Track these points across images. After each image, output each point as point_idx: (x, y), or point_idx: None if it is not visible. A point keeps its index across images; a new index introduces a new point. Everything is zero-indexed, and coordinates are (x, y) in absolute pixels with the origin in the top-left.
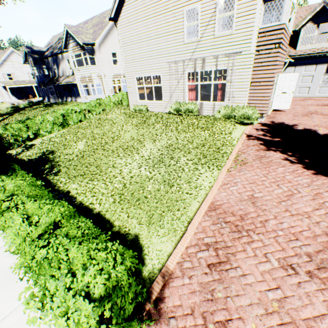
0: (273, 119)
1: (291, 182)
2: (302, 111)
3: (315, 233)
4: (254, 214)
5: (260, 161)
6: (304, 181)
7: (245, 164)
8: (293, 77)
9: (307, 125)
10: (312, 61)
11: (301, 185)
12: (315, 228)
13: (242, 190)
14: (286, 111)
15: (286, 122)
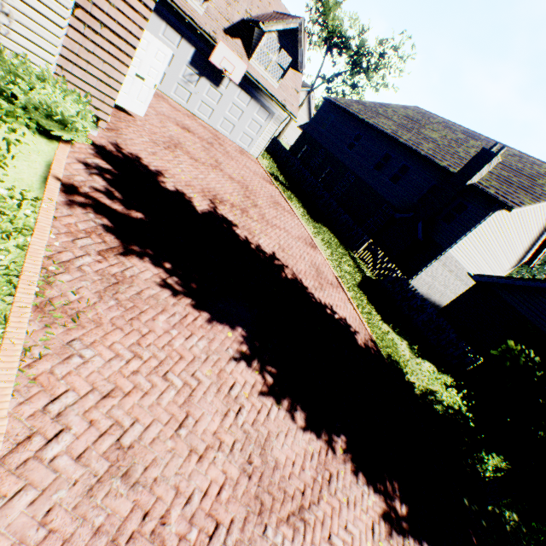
0: (119, 138)
1: (185, 356)
2: (163, 132)
3: (234, 480)
4: (136, 519)
5: (118, 299)
6: (201, 345)
7: (80, 318)
8: (163, 54)
9: (178, 179)
10: (179, 25)
11: (200, 360)
12: (233, 466)
13: (90, 441)
14: (137, 120)
15: (145, 158)
